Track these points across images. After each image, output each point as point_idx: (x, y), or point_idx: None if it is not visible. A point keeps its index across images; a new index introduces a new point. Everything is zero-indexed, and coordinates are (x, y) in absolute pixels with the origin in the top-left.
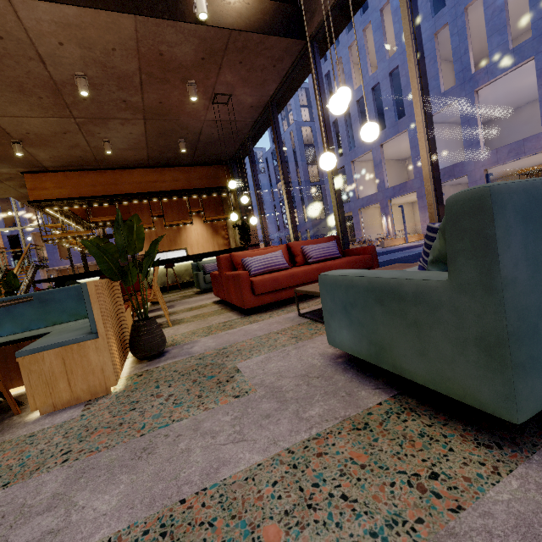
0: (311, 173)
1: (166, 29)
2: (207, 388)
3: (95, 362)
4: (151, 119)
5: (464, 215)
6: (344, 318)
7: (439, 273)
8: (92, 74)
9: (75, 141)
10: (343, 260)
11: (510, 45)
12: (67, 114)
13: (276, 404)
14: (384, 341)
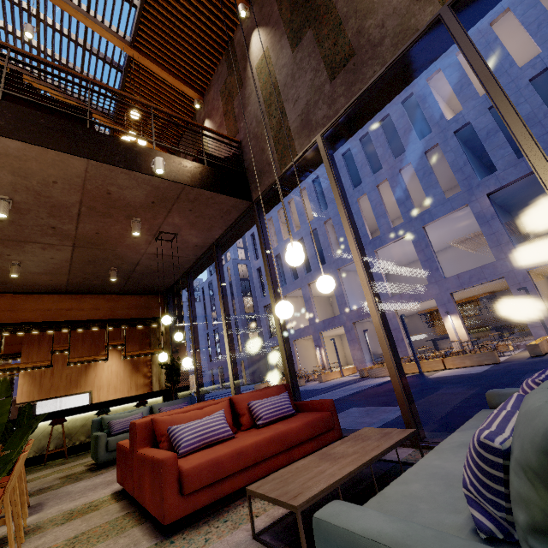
0: (246, 303)
1: (119, 174)
2: None
3: None
4: (81, 247)
5: None
6: None
7: None
8: (20, 200)
9: None
10: (301, 422)
11: (391, 225)
12: None
13: None
14: None
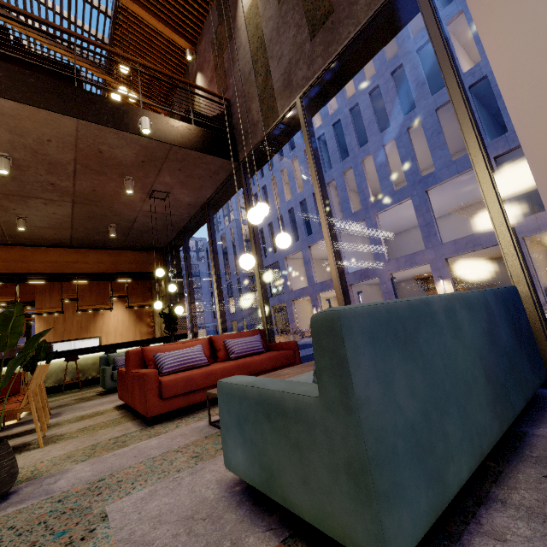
0: None
1: (109, 134)
2: None
3: None
4: (80, 203)
5: (323, 334)
6: (238, 435)
7: (316, 386)
8: (19, 157)
9: None
10: (265, 356)
11: (394, 188)
12: None
13: None
14: (273, 465)
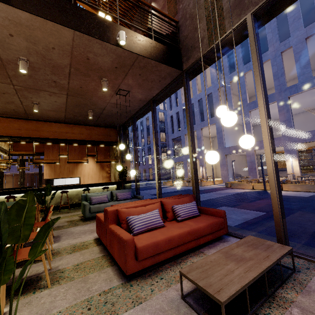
0: (161, 136)
1: (95, 44)
2: None
3: None
4: (72, 96)
5: None
6: None
7: None
8: (33, 60)
9: (11, 99)
10: (206, 223)
11: None
12: (8, 82)
13: None
14: None
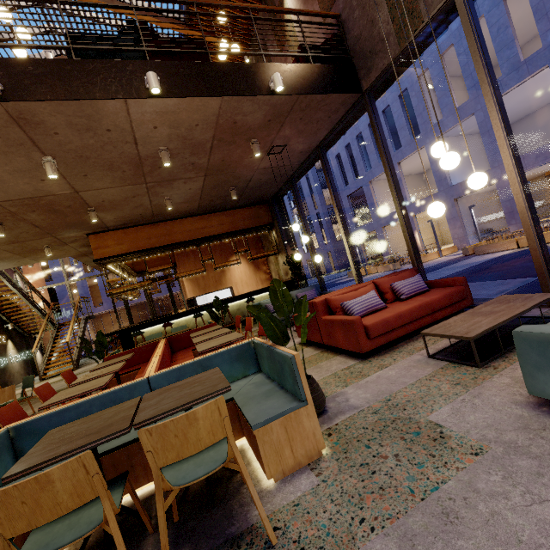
0: (325, 196)
1: (245, 103)
2: (429, 446)
3: (307, 427)
4: (210, 175)
5: None
6: None
7: None
8: (173, 147)
9: (141, 201)
10: (440, 294)
11: (520, 57)
12: (141, 181)
13: (532, 461)
14: None
